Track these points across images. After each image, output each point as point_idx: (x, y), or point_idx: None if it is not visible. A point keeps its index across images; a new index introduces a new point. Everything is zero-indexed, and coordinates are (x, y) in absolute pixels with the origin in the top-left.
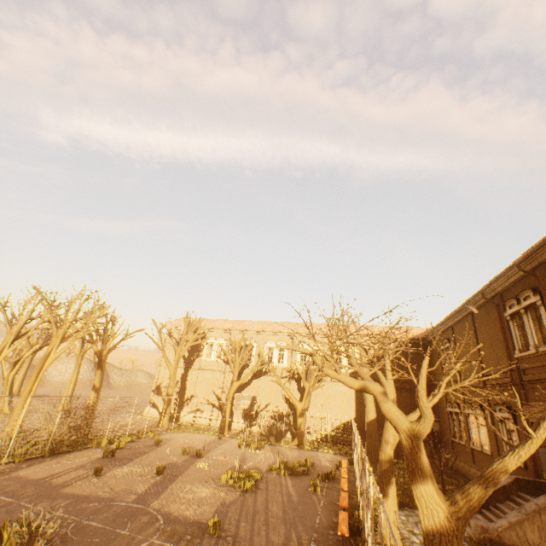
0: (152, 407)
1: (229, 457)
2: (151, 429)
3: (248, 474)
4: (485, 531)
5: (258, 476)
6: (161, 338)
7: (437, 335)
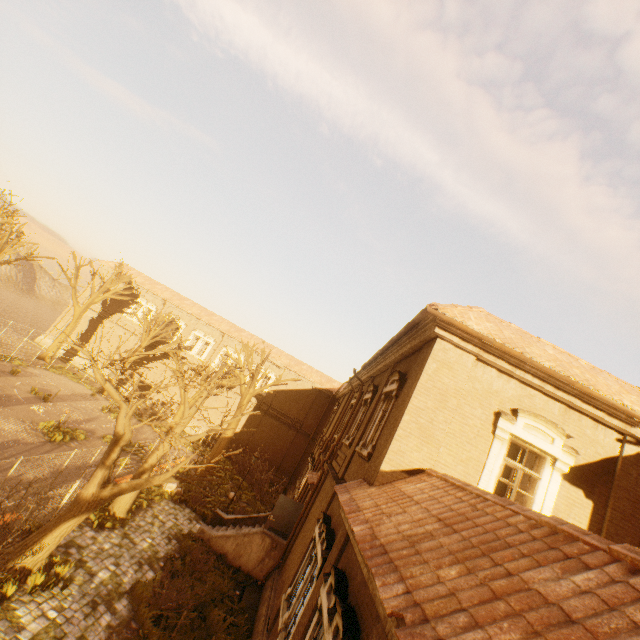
0: (48, 337)
1: (78, 413)
2: (27, 358)
3: (71, 431)
4: (203, 533)
5: (80, 436)
6: (77, 275)
7: (340, 396)
